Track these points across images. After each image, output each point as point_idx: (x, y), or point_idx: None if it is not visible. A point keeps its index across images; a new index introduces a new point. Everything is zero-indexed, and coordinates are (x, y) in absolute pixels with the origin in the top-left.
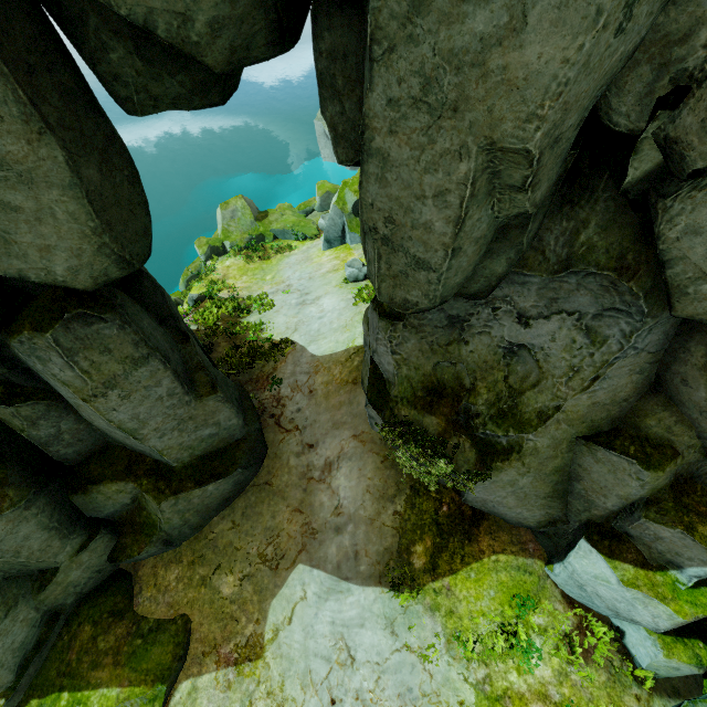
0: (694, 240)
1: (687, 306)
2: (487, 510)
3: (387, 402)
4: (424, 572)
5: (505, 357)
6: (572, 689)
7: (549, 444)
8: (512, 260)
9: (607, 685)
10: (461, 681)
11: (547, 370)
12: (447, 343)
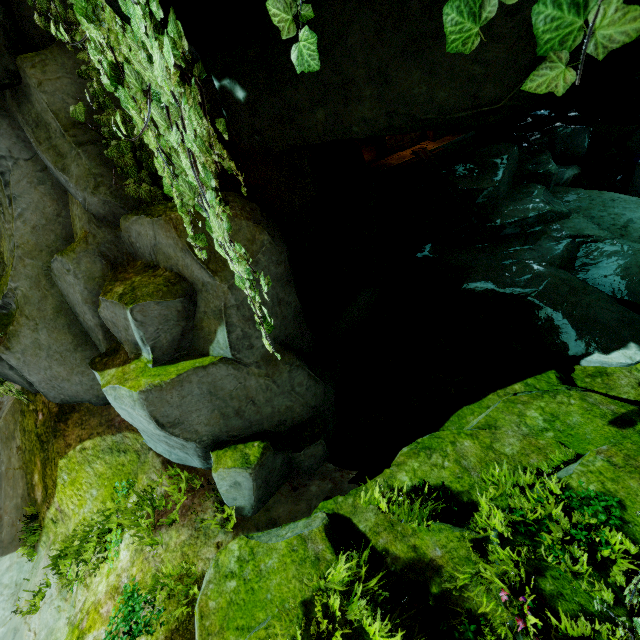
0: None
1: None
2: (69, 398)
3: None
4: (43, 504)
5: None
6: (142, 565)
7: (30, 285)
8: None
9: (185, 544)
10: (65, 626)
11: None
12: None
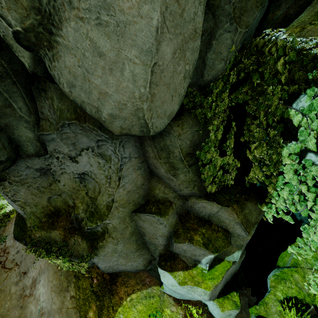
0: (76, 90)
1: (112, 128)
2: (118, 271)
3: (25, 232)
4: None
5: (81, 182)
6: None
7: (119, 222)
8: (29, 127)
9: None
10: None
11: (100, 182)
12: (49, 184)
